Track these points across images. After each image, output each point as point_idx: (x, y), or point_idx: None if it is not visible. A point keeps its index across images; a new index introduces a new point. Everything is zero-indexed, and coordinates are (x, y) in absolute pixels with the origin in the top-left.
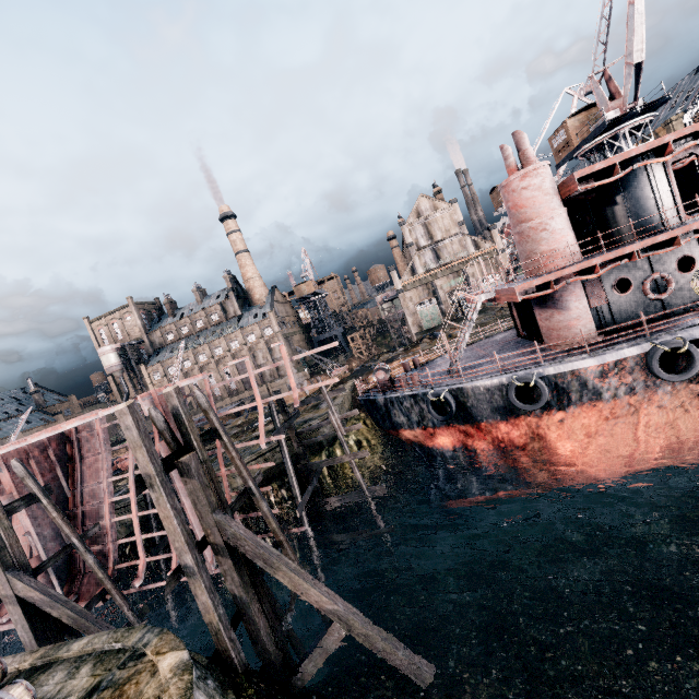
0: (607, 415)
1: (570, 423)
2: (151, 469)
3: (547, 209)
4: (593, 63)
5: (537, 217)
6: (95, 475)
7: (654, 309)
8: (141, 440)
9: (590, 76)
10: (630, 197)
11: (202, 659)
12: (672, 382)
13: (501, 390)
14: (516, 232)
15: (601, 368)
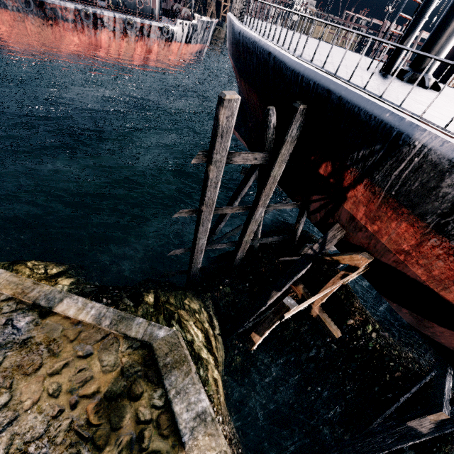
0: (14, 19)
1: (1, 16)
2: None
3: None
4: None
5: None
6: None
7: None
8: None
9: None
10: None
11: None
12: (33, 14)
13: None
14: None
15: None
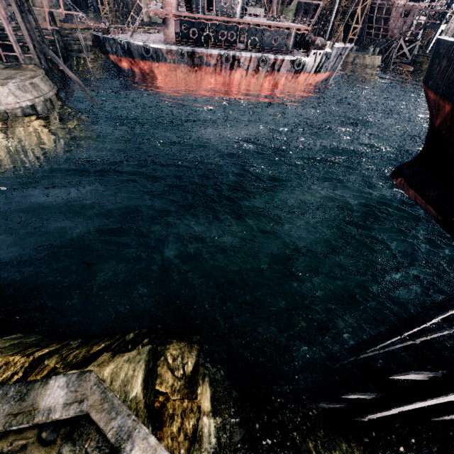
0: (169, 69)
1: (160, 69)
2: (18, 11)
3: None
4: None
5: None
6: None
7: (192, 41)
8: None
9: None
10: None
11: None
12: (184, 64)
13: (141, 48)
14: None
15: (166, 51)
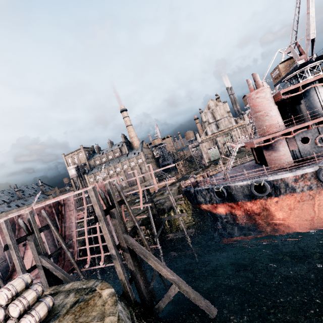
0: (299, 200)
1: (281, 203)
2: (100, 213)
3: (268, 106)
4: (291, 39)
5: (264, 110)
6: (70, 219)
7: (321, 151)
8: (97, 201)
9: (289, 45)
10: (307, 100)
11: (117, 295)
12: None
13: (248, 187)
14: (254, 116)
15: (295, 177)
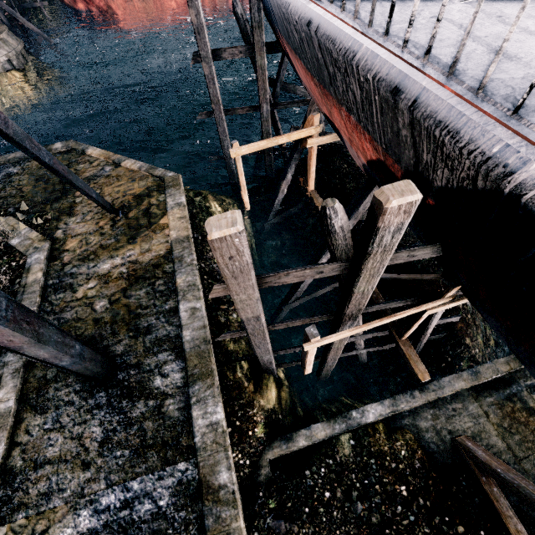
0: (125, 0)
1: (116, 2)
2: None
3: None
4: None
5: None
6: None
7: None
8: None
9: None
10: None
11: None
12: None
13: None
14: None
15: None
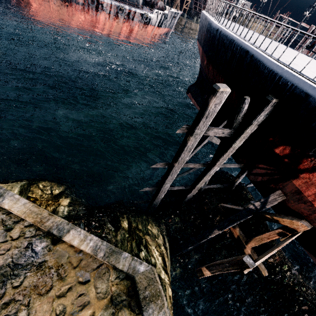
0: None
1: None
2: None
3: None
4: None
5: None
6: None
7: None
8: None
9: None
10: None
11: None
12: None
13: None
14: None
15: None
